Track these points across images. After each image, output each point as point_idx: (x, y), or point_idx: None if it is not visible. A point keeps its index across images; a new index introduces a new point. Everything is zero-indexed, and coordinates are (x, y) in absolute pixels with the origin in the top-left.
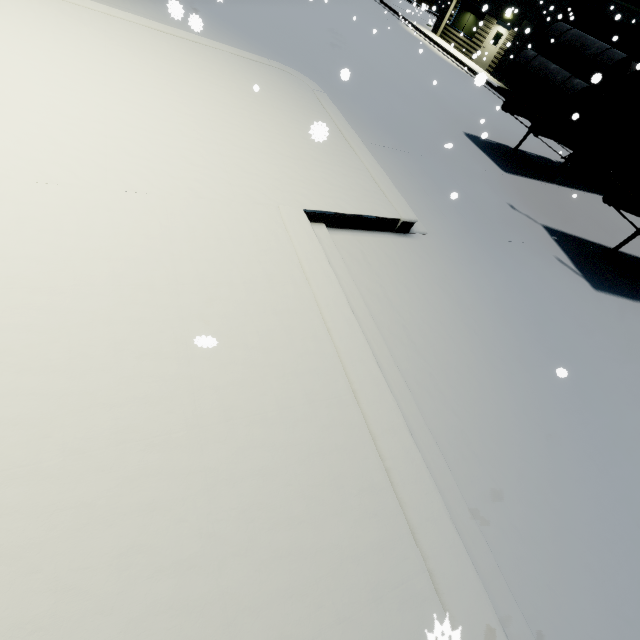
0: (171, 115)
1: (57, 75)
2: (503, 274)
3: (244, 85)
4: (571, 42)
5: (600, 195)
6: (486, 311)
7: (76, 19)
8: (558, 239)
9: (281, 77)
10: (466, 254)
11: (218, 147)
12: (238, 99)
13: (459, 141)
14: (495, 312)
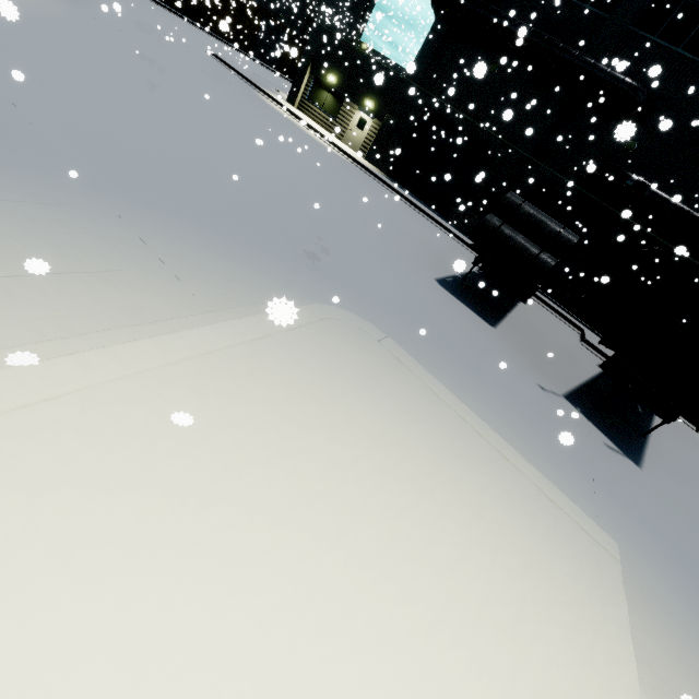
0: (439, 672)
1: None
2: (640, 527)
3: (360, 417)
4: (530, 216)
5: (519, 302)
6: None
7: (68, 482)
8: (580, 409)
9: (346, 341)
10: (619, 527)
11: (523, 679)
12: (395, 473)
13: (448, 301)
14: None
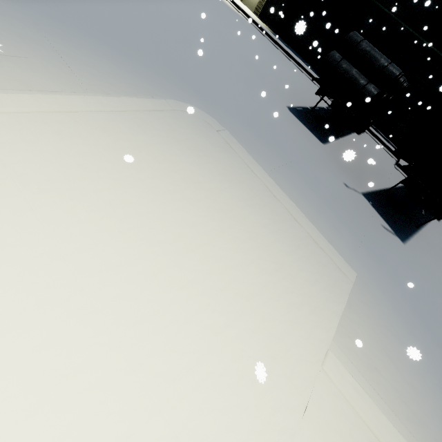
0: (183, 304)
1: (34, 356)
2: (385, 273)
3: (182, 170)
4: (365, 52)
5: (353, 133)
6: (405, 327)
7: None
8: (372, 203)
9: (190, 126)
10: (368, 270)
11: (244, 320)
12: (196, 204)
13: (292, 122)
14: (406, 323)
